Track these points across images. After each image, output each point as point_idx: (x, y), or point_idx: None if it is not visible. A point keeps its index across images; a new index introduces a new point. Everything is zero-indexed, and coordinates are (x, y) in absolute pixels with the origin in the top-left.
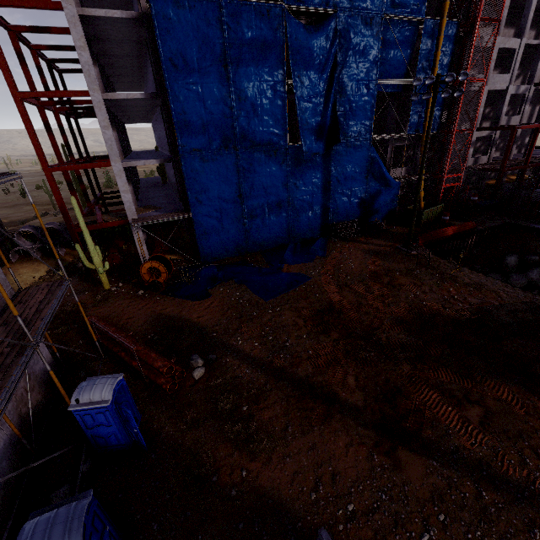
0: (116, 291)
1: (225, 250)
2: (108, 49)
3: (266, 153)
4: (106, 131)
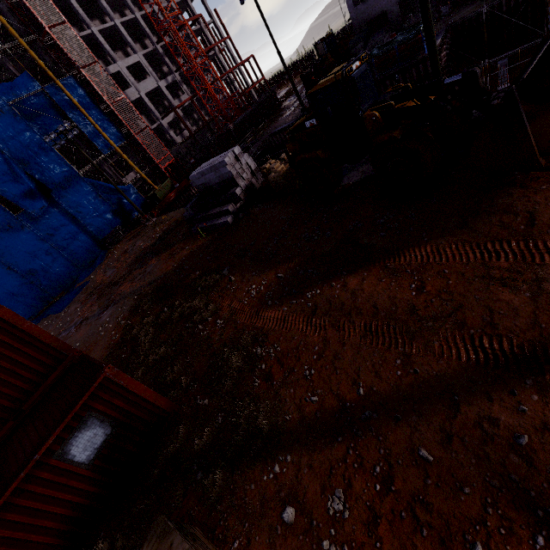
0: None
1: (34, 307)
2: None
3: (2, 231)
4: None
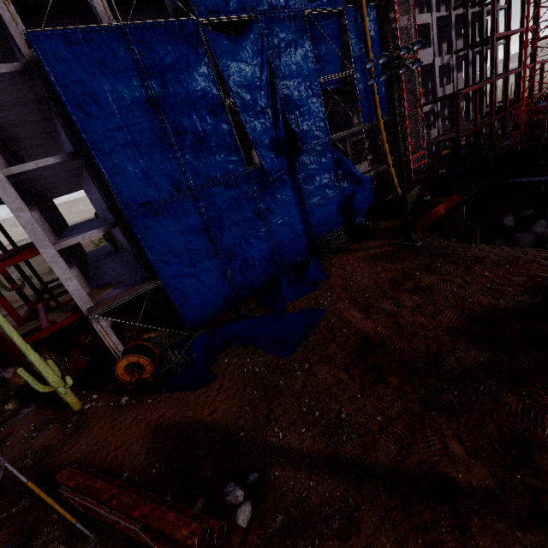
0: (90, 409)
1: (212, 307)
2: (1, 119)
3: (226, 185)
4: (21, 213)
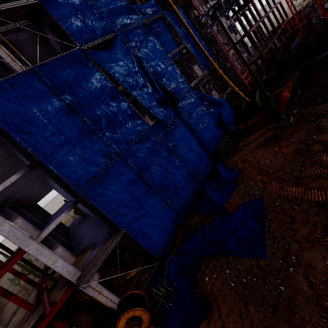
0: None
1: (168, 232)
2: None
3: (140, 142)
4: (1, 227)
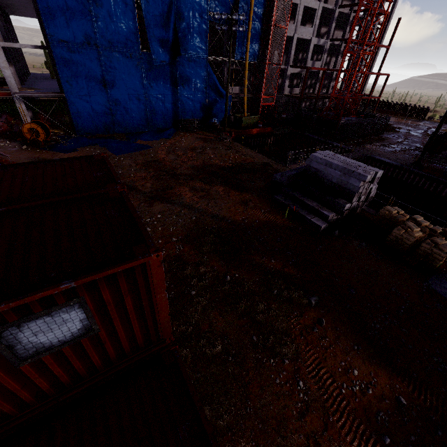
0: (4, 146)
1: (97, 128)
2: None
3: (123, 55)
4: None
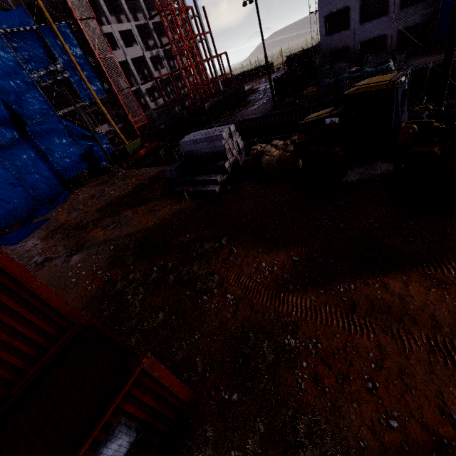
0: None
1: None
2: None
3: None
4: None
